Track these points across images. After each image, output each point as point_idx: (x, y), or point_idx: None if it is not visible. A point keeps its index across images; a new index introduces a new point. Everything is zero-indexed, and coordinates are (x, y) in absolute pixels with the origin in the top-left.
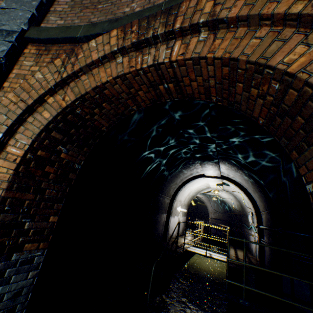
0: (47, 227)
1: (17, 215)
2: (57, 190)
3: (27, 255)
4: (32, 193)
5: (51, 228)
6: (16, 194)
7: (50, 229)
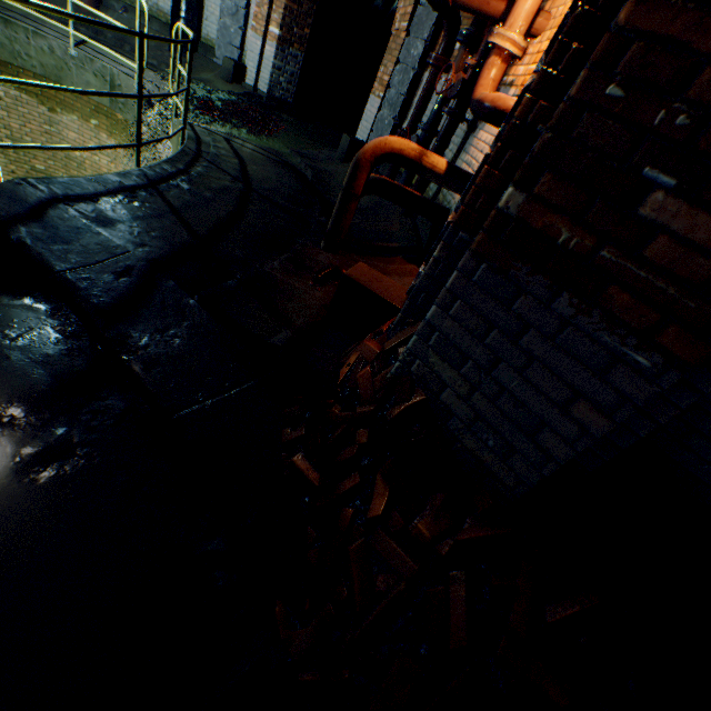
0: (304, 37)
1: (291, 21)
2: (309, 7)
3: (295, 53)
4: (297, 7)
5: (305, 39)
6: (290, 5)
7: (305, 39)
